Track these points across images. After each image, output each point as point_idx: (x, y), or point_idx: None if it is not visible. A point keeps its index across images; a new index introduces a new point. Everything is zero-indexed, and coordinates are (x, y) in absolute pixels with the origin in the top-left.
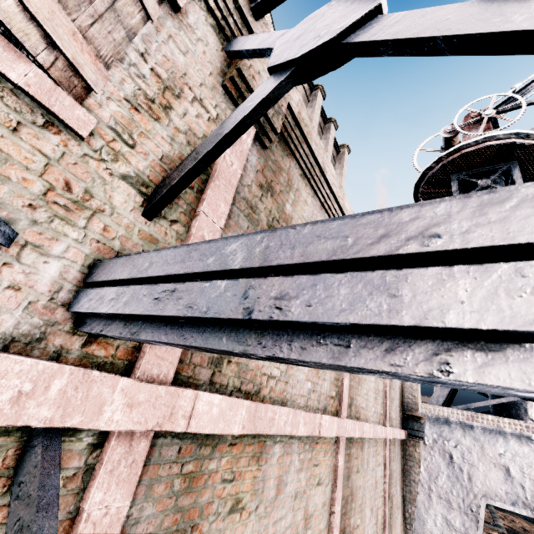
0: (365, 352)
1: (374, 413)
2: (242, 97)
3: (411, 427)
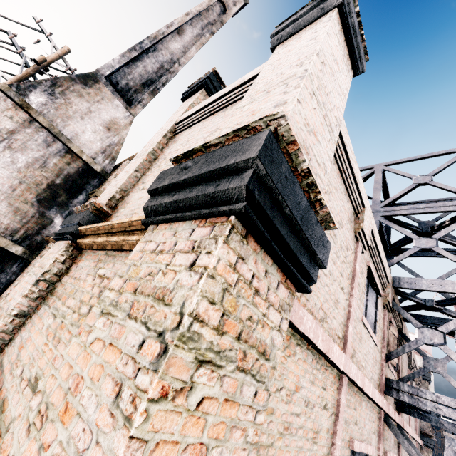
0: (452, 430)
1: (413, 428)
2: (401, 343)
3: (426, 440)
